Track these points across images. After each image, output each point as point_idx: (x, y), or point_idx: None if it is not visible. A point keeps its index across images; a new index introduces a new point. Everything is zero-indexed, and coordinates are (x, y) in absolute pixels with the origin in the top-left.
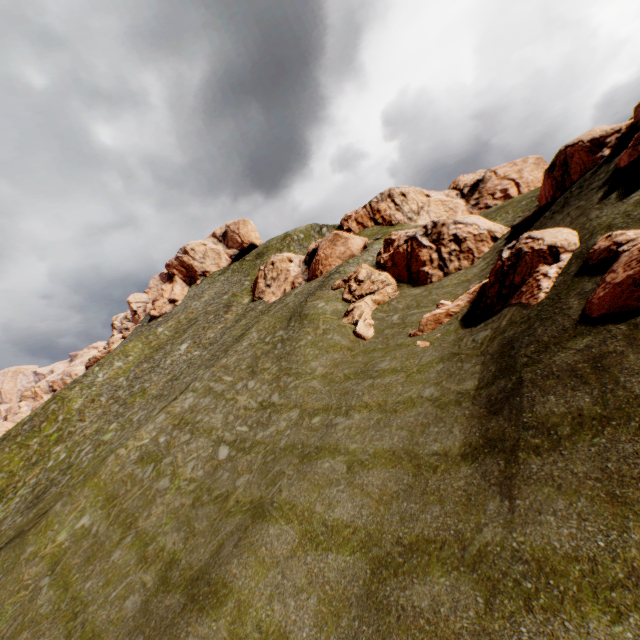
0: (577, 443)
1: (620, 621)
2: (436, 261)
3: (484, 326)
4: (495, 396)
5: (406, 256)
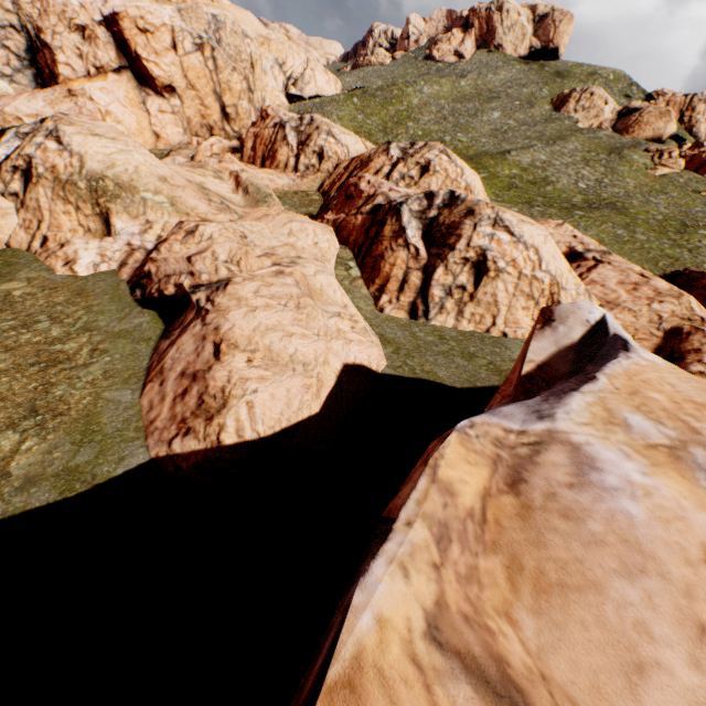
0: None
1: None
2: None
3: None
4: None
5: (702, 162)
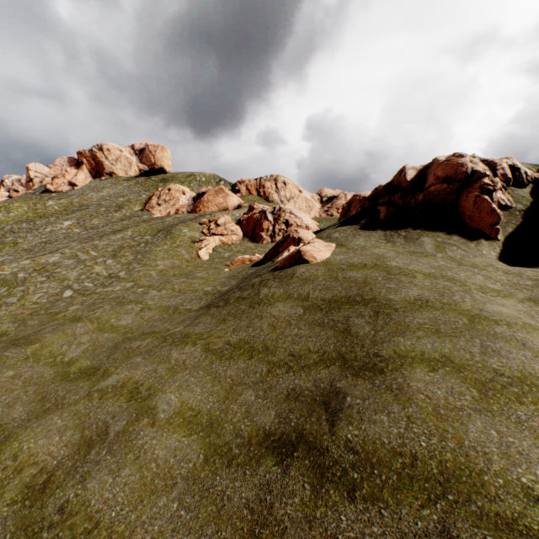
0: (231, 305)
1: (195, 346)
2: (270, 231)
3: (256, 268)
4: (227, 291)
5: (256, 221)
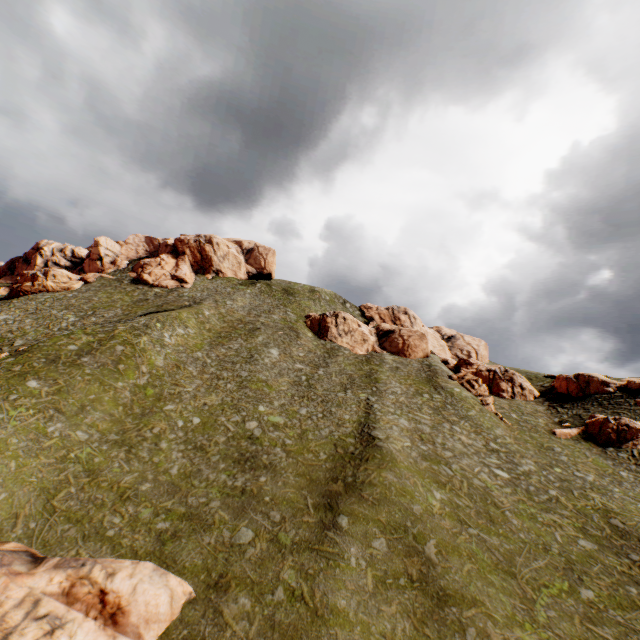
0: None
1: None
2: (510, 393)
3: (616, 451)
4: None
5: (488, 379)
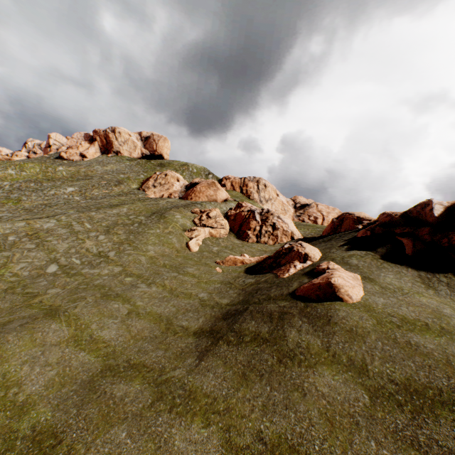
0: (248, 346)
1: (207, 427)
2: (257, 231)
3: (254, 277)
4: (231, 311)
5: (243, 219)
